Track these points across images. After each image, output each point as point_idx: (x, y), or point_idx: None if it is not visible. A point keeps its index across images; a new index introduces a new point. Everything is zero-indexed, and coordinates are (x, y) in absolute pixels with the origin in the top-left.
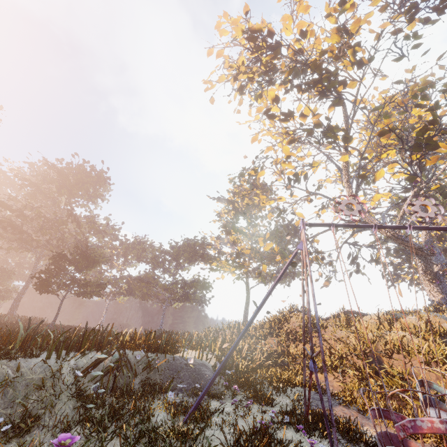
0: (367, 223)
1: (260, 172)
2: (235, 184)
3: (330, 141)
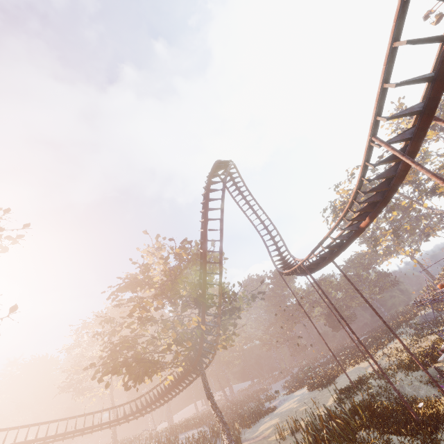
0: (441, 214)
1: (380, 240)
2: (377, 253)
3: (393, 209)
